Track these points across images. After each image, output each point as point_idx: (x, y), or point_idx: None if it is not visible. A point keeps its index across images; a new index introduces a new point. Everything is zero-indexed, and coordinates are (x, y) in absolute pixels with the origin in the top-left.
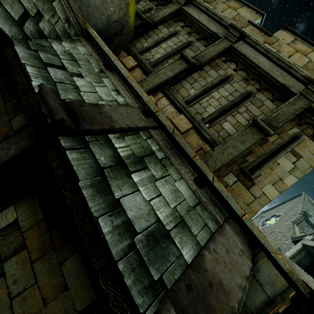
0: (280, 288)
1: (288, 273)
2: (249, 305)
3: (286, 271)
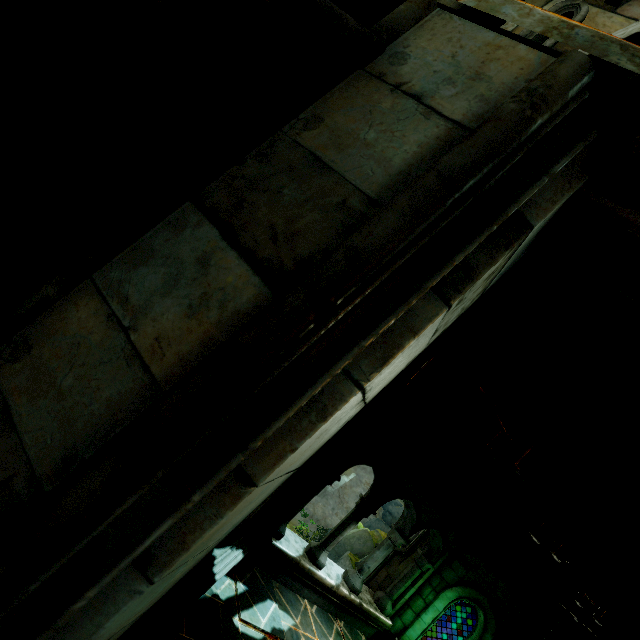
0: (513, 80)
1: (549, 31)
2: (357, 179)
3: (536, 30)
